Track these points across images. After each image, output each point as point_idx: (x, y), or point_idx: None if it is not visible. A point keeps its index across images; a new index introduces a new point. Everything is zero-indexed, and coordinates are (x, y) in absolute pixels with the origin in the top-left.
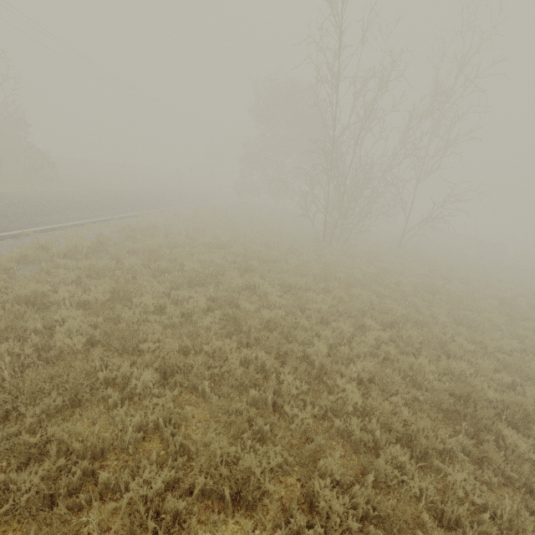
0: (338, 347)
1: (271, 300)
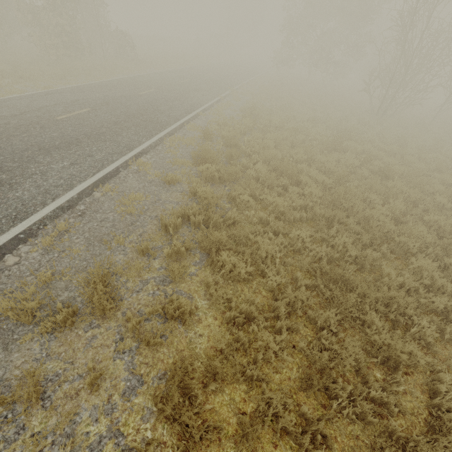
0: (450, 188)
1: (387, 161)
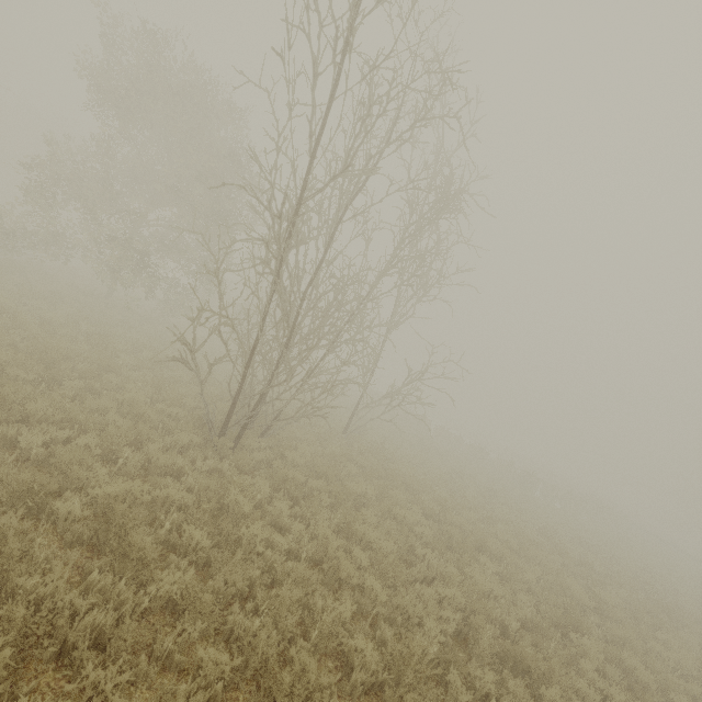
0: None
1: None
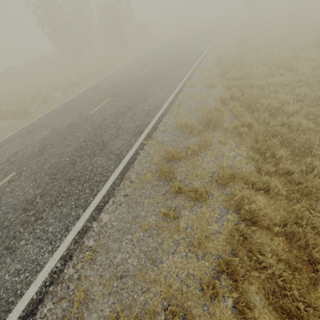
0: None
1: None
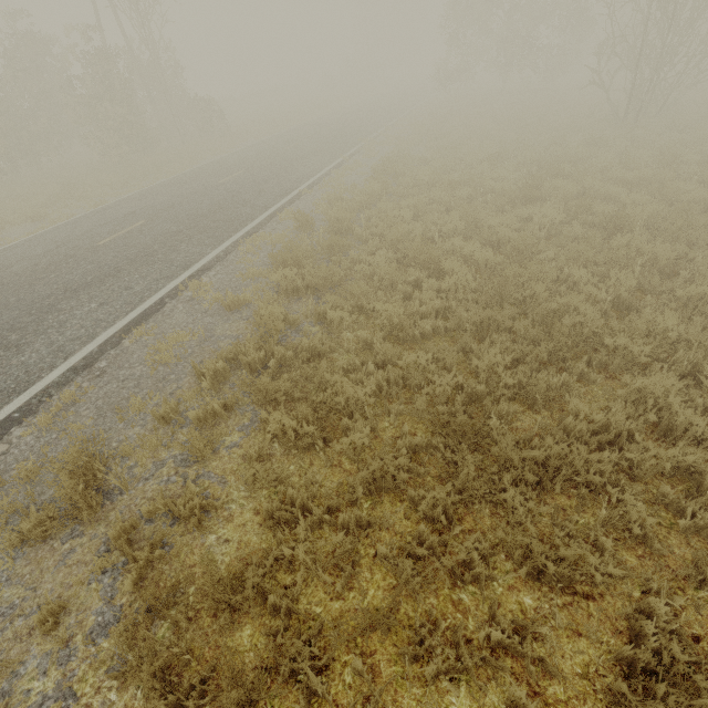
0: None
1: (627, 200)
